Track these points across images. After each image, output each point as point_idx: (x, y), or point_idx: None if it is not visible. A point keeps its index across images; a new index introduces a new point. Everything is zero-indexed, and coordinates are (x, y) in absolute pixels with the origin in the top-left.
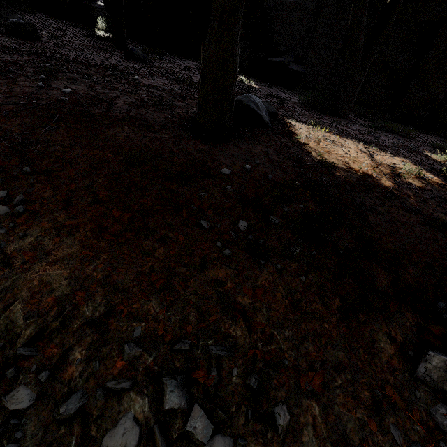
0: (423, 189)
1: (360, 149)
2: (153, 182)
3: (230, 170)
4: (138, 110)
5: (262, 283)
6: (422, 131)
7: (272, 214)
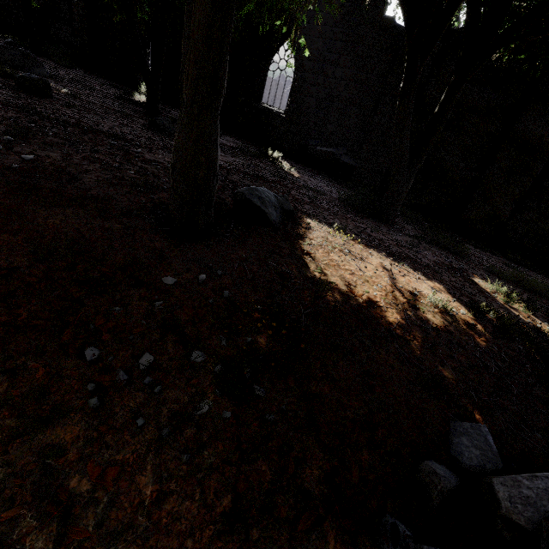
0: (440, 330)
1: (385, 265)
2: (54, 285)
3: (176, 280)
4: (108, 188)
5: (127, 456)
6: (484, 249)
7: (197, 348)
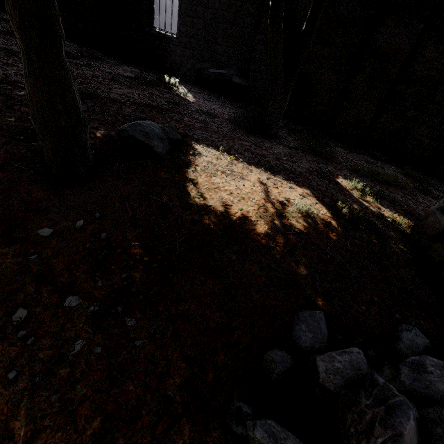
0: (300, 233)
1: (262, 180)
2: None
3: (52, 230)
4: None
5: (2, 407)
6: (351, 150)
7: (71, 294)
